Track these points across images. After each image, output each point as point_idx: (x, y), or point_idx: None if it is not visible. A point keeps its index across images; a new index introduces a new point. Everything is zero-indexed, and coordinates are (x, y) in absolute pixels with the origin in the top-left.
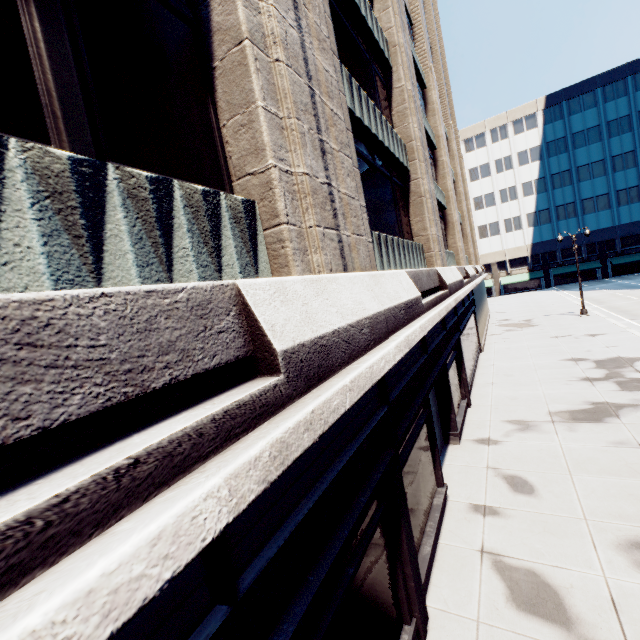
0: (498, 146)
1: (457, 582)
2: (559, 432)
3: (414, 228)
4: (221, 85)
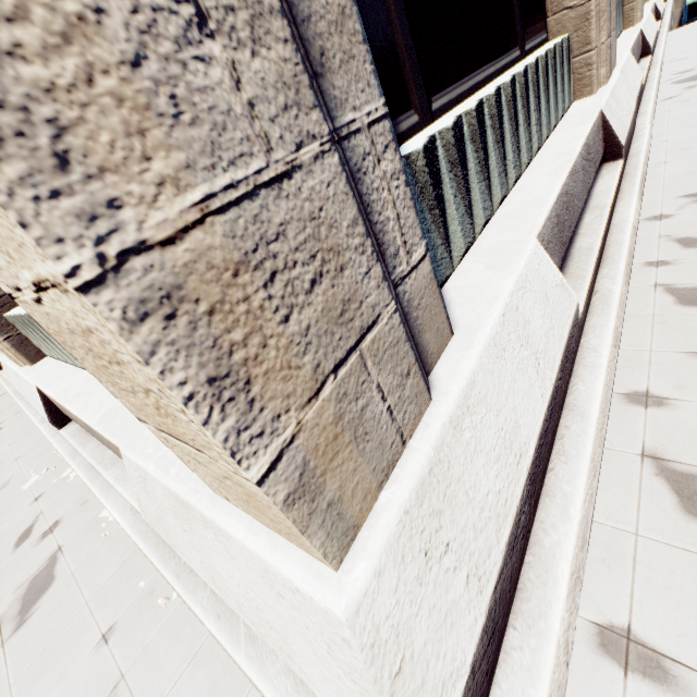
0: None
1: (636, 302)
2: None
3: None
4: None
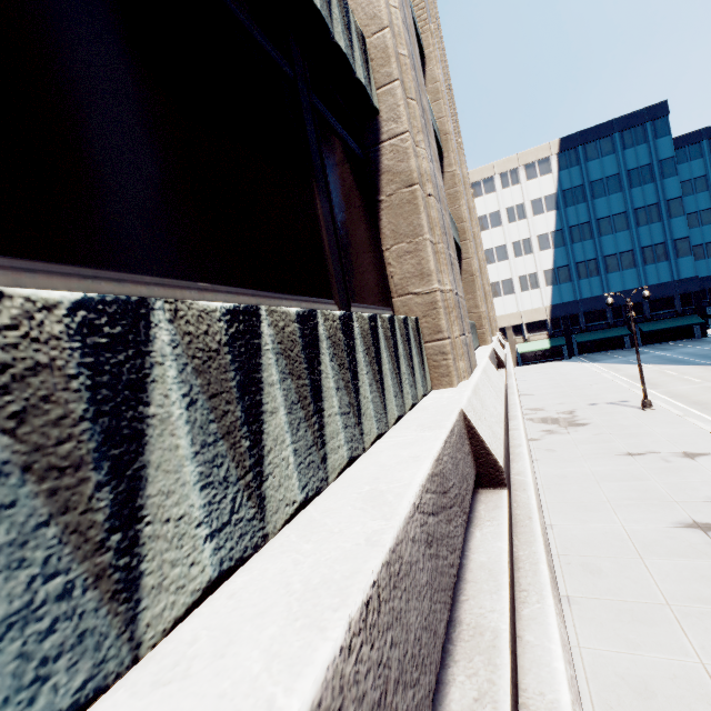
0: (509, 192)
1: None
2: None
3: (394, 272)
4: None
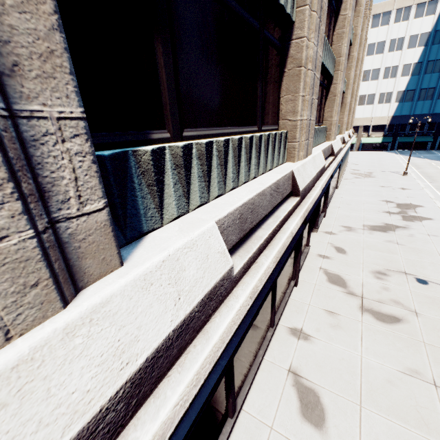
0: (398, 26)
1: (309, 275)
2: (364, 234)
3: (325, 115)
4: (285, 80)
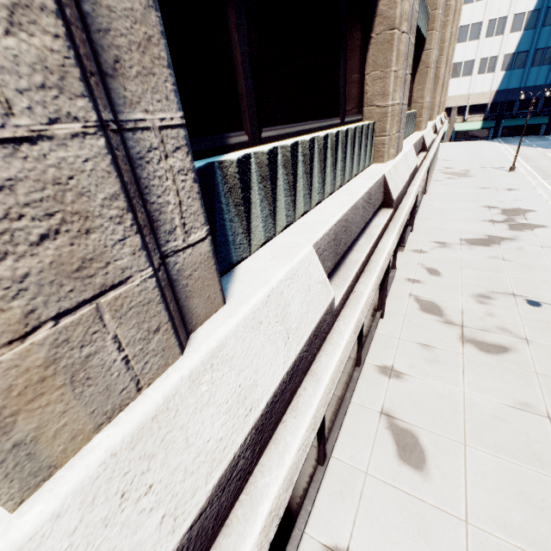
0: None
1: (397, 304)
2: (462, 250)
3: (414, 95)
4: (372, 49)
